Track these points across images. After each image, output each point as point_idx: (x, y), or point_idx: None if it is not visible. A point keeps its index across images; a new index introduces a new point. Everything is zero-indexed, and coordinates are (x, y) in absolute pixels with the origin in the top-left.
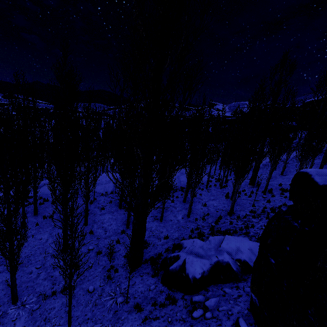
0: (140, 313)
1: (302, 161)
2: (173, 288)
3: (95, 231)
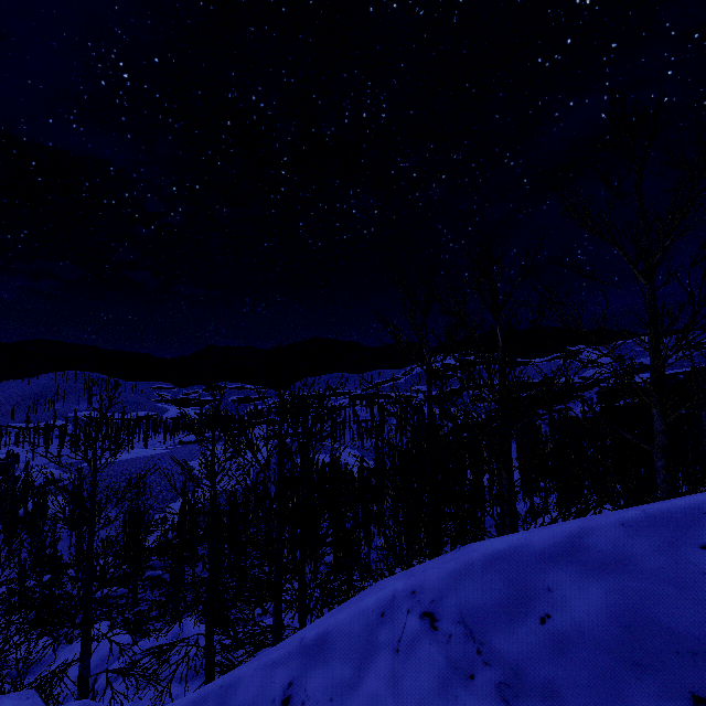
0: None
1: None
2: None
3: None
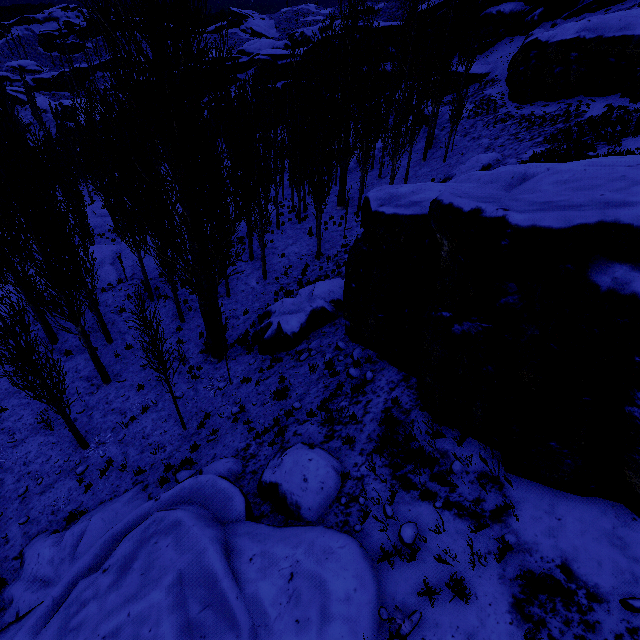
0: (250, 382)
1: (393, 159)
2: (275, 351)
3: (134, 344)
